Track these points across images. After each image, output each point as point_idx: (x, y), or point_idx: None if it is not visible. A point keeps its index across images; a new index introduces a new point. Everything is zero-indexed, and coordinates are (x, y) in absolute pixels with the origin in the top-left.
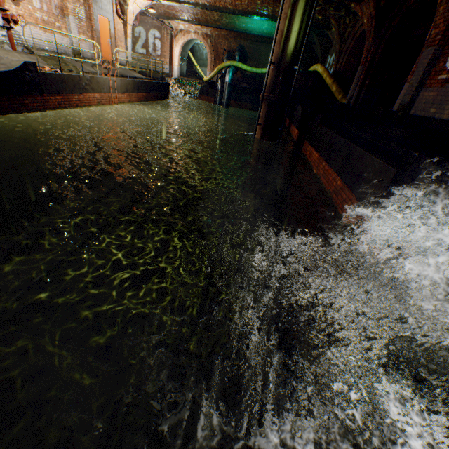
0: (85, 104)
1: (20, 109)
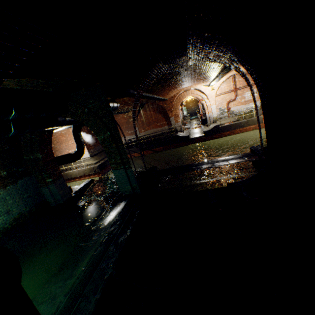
0: (243, 131)
1: (212, 139)
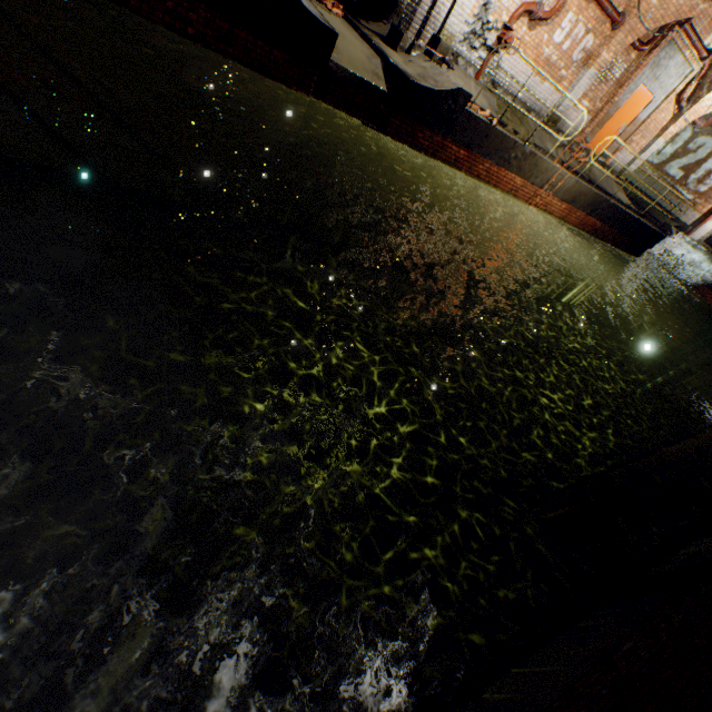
0: (490, 181)
1: (405, 139)
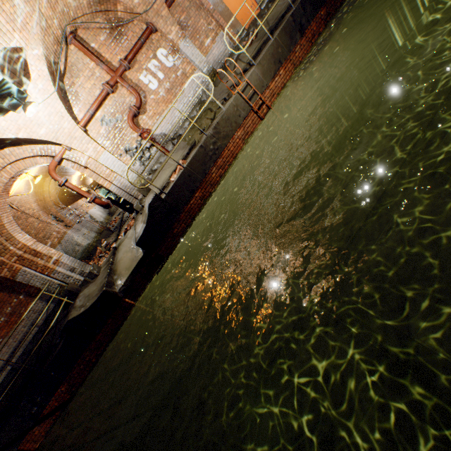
0: (229, 163)
1: (175, 241)
